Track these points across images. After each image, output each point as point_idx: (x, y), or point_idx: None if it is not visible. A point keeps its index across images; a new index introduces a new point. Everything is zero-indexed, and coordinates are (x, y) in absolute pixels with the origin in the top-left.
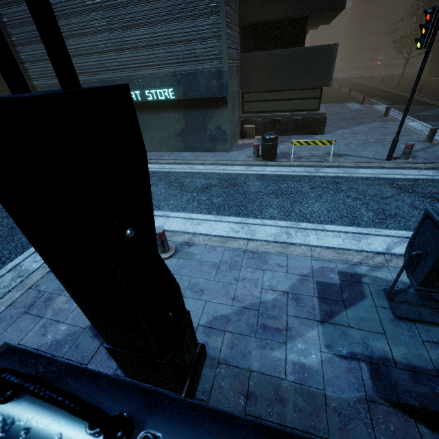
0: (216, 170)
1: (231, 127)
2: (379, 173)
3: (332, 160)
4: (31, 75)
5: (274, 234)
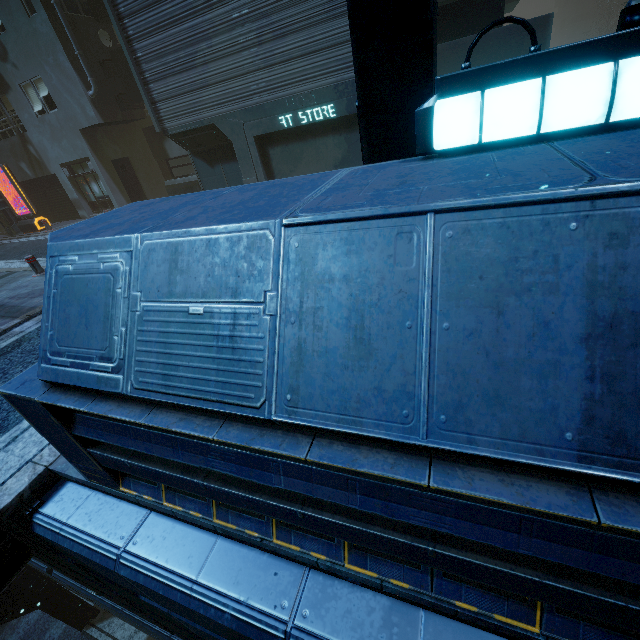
0: None
1: None
2: None
3: None
4: (164, 116)
5: None
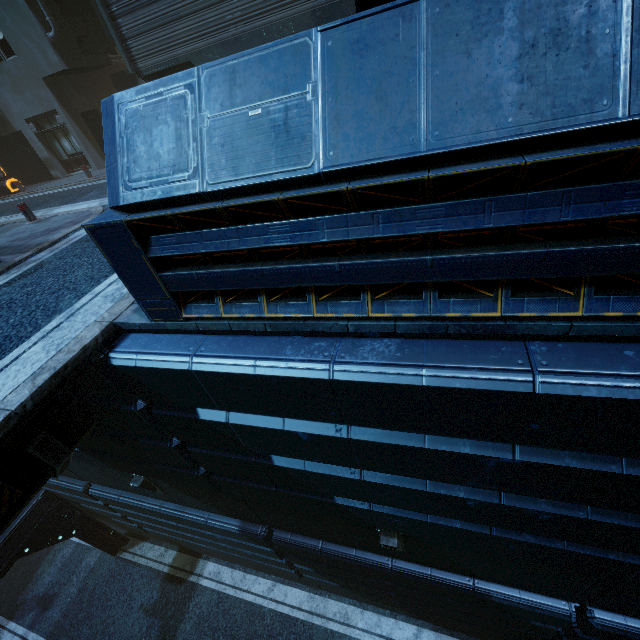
0: None
1: None
2: None
3: None
4: (136, 56)
5: None
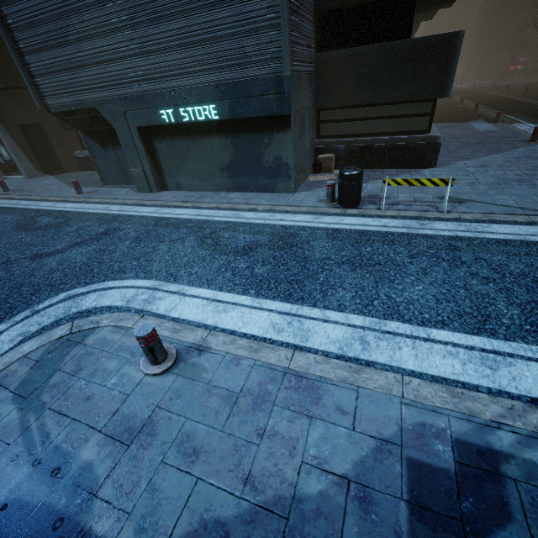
0: (270, 220)
1: (297, 157)
2: (528, 234)
3: (447, 209)
4: (44, 92)
5: (340, 340)
